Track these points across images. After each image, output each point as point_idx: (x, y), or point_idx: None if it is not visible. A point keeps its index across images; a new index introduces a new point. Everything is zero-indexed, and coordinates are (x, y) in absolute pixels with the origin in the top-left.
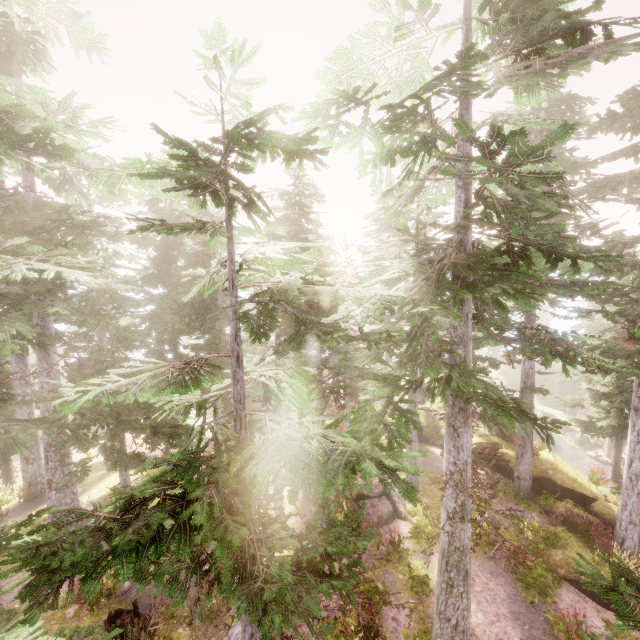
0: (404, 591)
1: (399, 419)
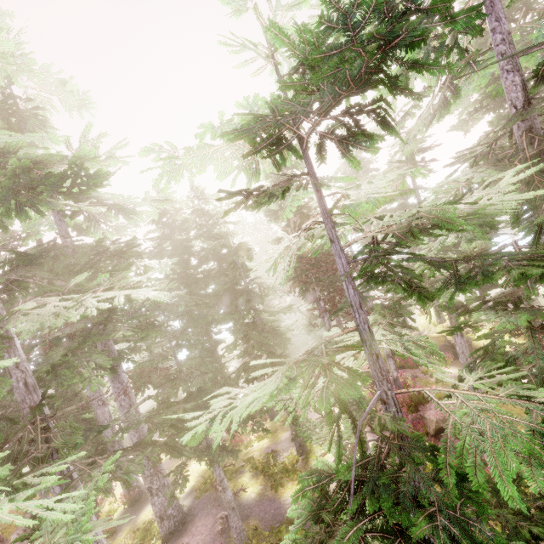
0: None
1: None
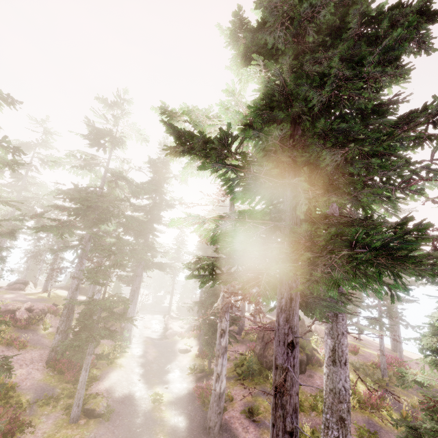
0: None
1: None
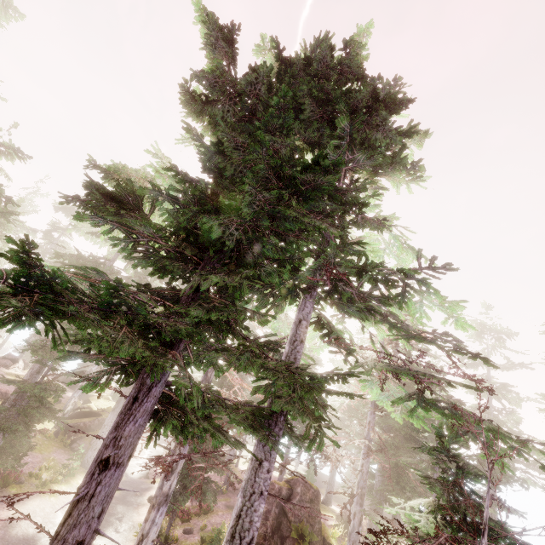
0: None
1: None
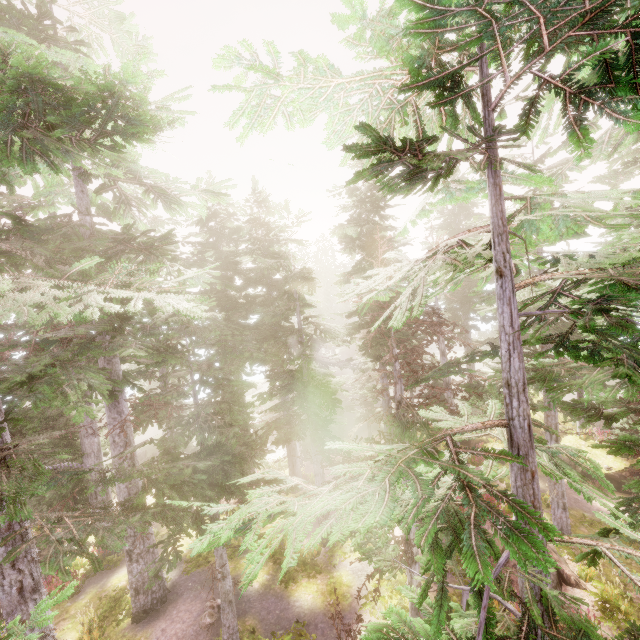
0: None
1: None
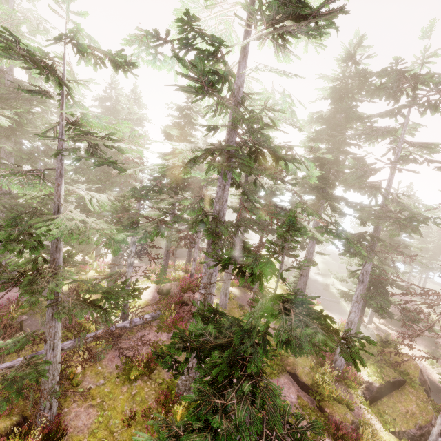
0: (184, 355)
1: (155, 230)
